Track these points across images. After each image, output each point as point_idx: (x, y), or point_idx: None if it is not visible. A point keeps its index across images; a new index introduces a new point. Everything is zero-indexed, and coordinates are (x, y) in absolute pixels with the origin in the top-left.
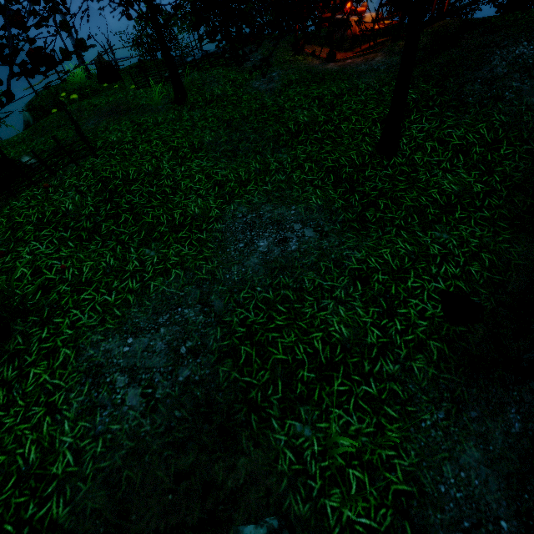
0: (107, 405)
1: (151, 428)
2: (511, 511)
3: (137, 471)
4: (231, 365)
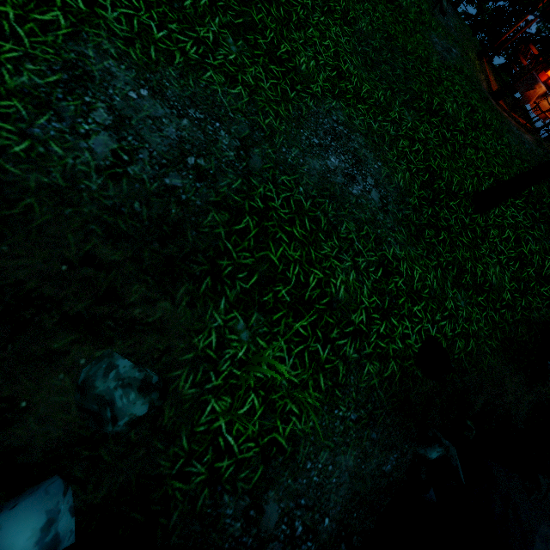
0: (65, 119)
1: (97, 190)
2: (338, 516)
3: (46, 211)
4: (225, 220)
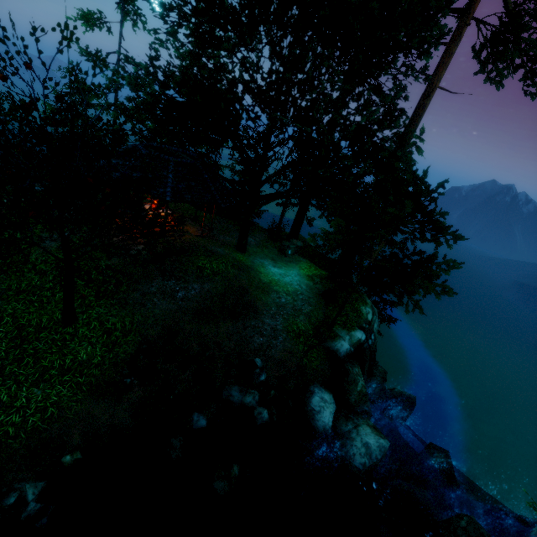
0: None
1: None
2: None
3: None
4: None
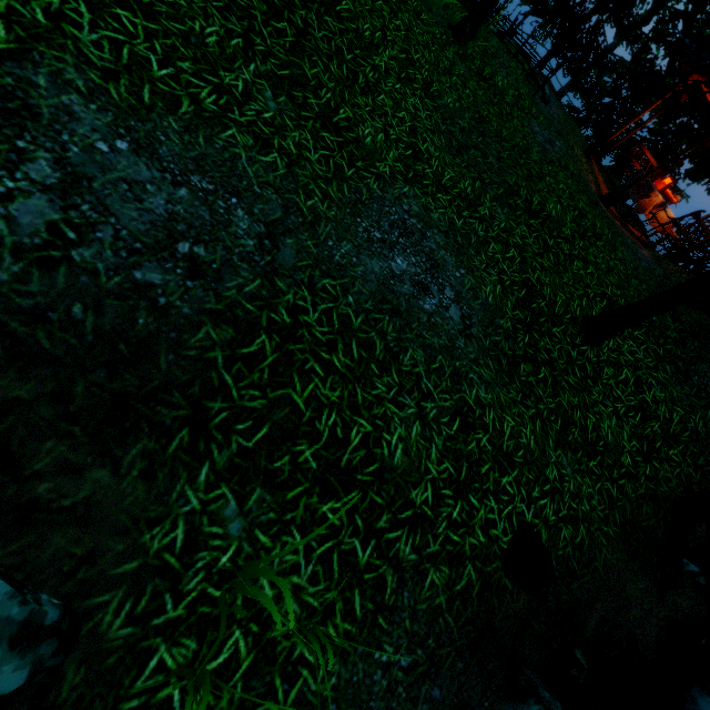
0: None
1: (8, 282)
2: None
3: None
4: (227, 339)
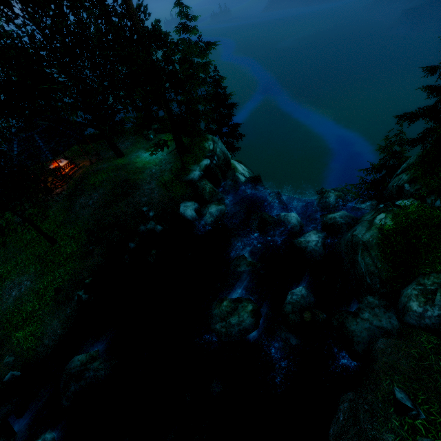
0: None
1: None
2: (61, 328)
3: None
4: (3, 330)
